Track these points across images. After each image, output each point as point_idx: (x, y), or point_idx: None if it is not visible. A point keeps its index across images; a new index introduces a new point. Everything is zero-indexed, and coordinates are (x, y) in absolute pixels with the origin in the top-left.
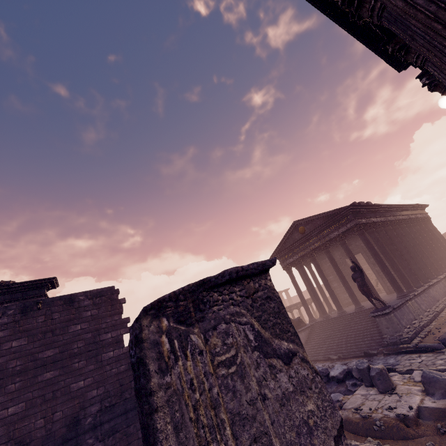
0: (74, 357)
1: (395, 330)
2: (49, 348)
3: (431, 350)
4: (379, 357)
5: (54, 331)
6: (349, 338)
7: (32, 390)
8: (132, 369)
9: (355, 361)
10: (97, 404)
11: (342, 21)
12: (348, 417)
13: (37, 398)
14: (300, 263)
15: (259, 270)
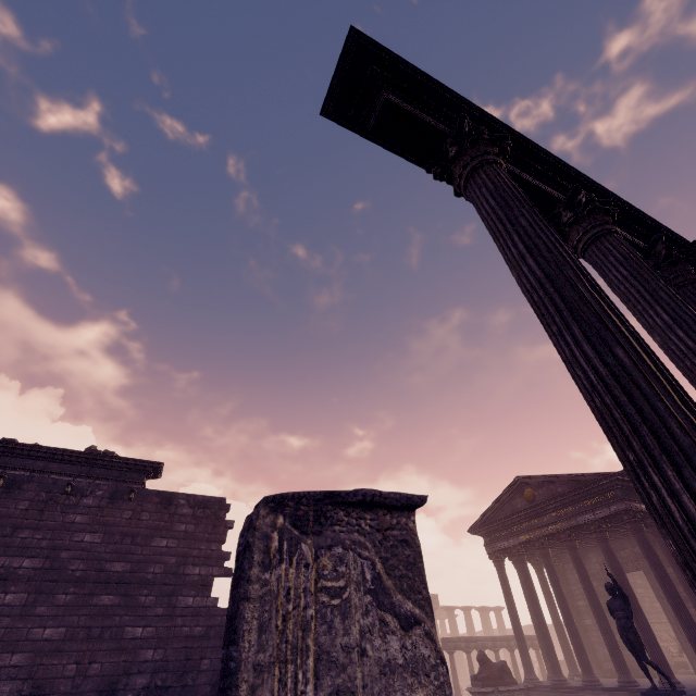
0: (144, 586)
1: None
2: (121, 559)
3: None
4: None
5: (135, 537)
6: None
7: (81, 613)
8: (236, 560)
9: None
10: (146, 675)
11: None
12: None
13: (82, 628)
14: (519, 553)
15: (402, 503)
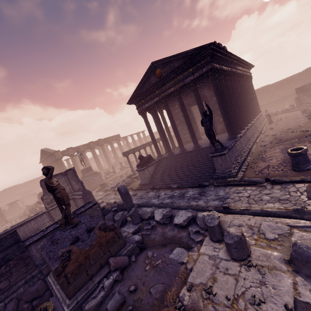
0: None
1: (227, 167)
2: None
3: (254, 184)
4: (210, 188)
5: None
6: (187, 171)
7: None
8: None
9: (190, 191)
10: None
11: None
12: (199, 310)
13: None
14: (154, 108)
15: None
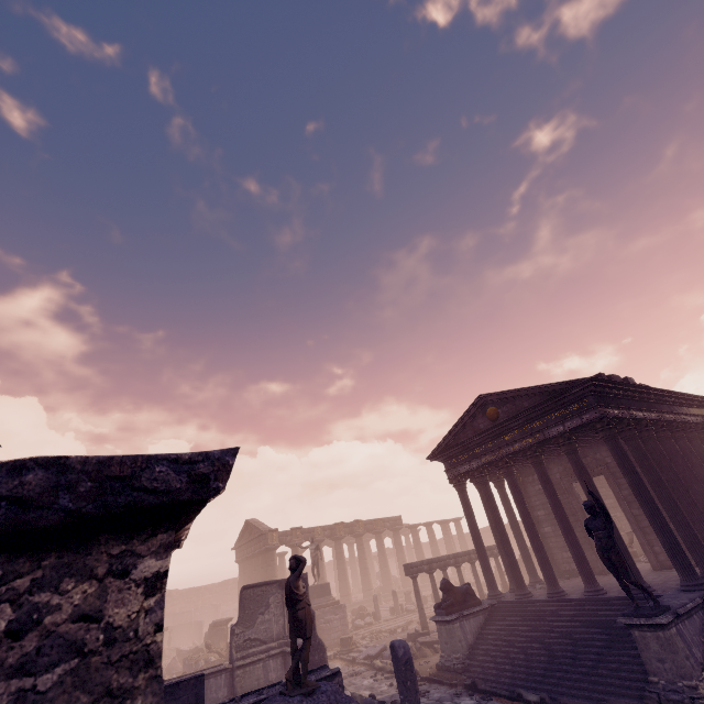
0: None
1: (680, 671)
2: None
3: None
4: None
5: None
6: (568, 657)
7: None
8: None
9: None
10: None
11: None
12: None
13: None
14: (482, 475)
15: (68, 510)
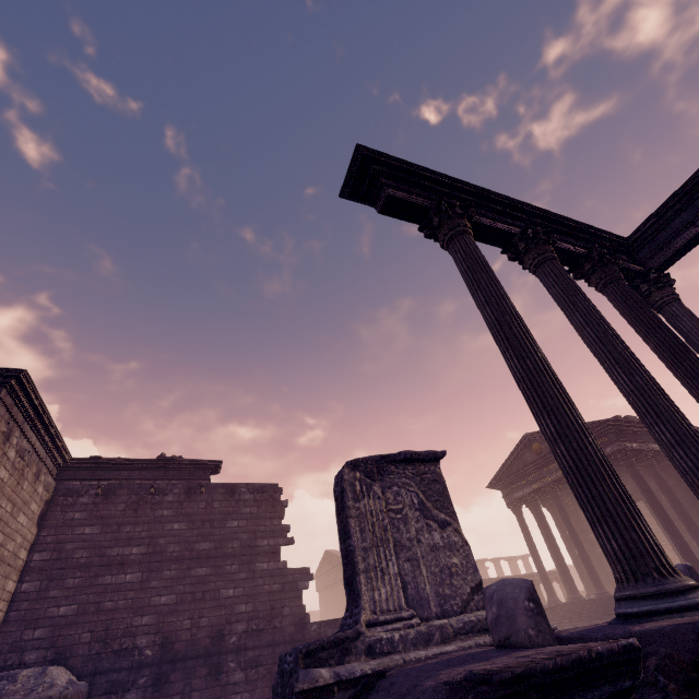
0: (227, 558)
1: None
2: (205, 539)
3: None
4: None
5: (212, 522)
6: None
7: (184, 583)
8: (335, 501)
9: None
10: (244, 622)
11: None
12: None
13: (188, 594)
14: (534, 500)
15: (430, 457)
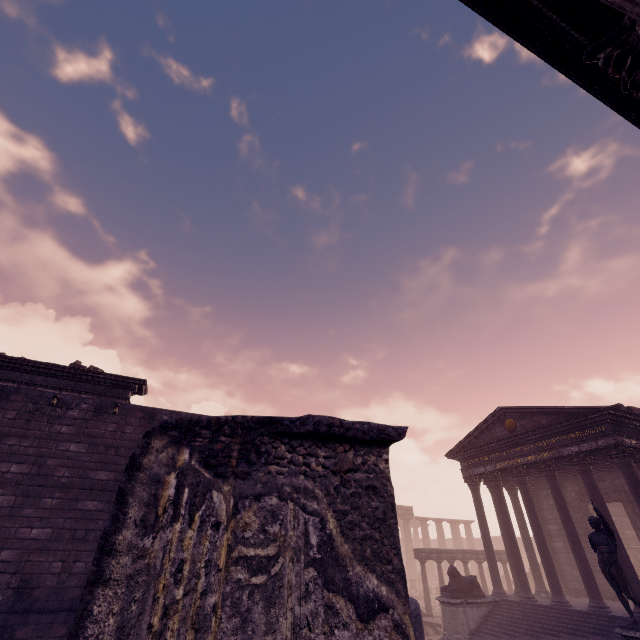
0: None
1: None
2: (105, 468)
3: None
4: None
5: (119, 449)
6: None
7: (66, 516)
8: None
9: None
10: None
11: (614, 99)
12: None
13: (67, 530)
14: (496, 479)
15: (371, 436)
